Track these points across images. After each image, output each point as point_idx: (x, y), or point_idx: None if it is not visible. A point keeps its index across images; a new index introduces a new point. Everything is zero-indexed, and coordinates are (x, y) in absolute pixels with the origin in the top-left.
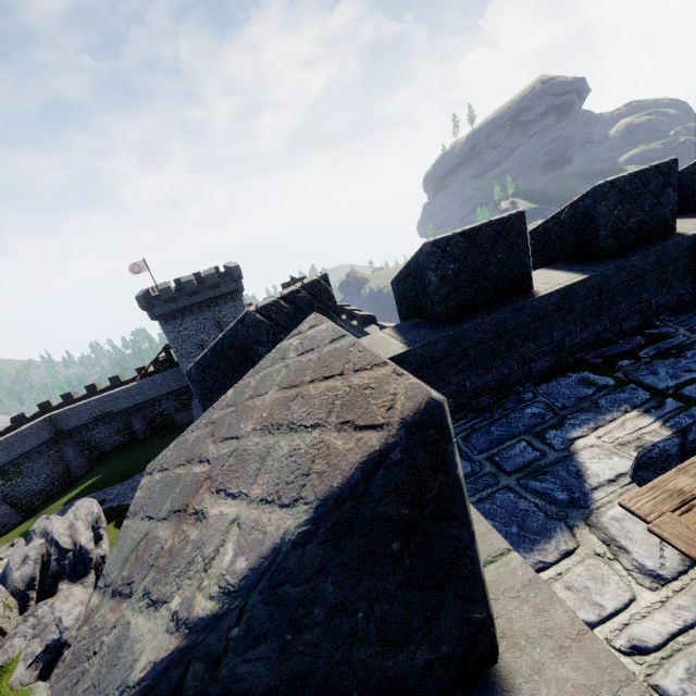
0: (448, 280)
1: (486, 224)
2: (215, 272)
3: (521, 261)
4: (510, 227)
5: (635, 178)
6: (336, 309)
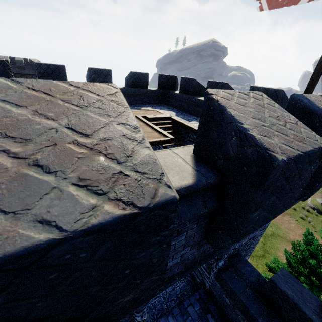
0: (41, 73)
1: (53, 64)
2: (25, 61)
3: (64, 77)
4: (60, 68)
5: (99, 70)
6: (10, 70)
